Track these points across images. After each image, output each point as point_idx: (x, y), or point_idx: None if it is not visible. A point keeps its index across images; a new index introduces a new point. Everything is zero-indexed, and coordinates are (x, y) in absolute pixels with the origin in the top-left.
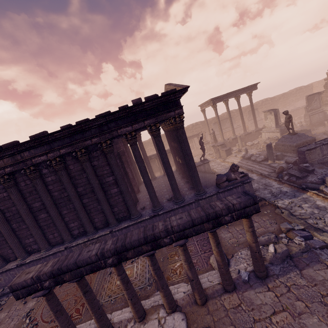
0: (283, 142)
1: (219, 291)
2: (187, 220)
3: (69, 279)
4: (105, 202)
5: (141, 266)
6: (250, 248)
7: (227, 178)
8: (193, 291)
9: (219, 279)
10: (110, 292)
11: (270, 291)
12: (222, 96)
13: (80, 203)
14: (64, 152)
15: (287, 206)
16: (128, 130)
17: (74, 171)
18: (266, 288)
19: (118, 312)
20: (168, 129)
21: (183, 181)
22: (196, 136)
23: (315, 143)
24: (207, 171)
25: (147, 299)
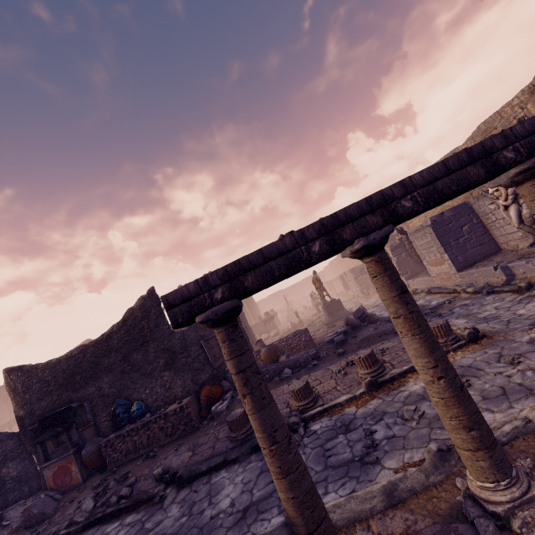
0: None
1: None
2: None
3: None
4: None
5: None
6: None
7: None
8: None
9: None
10: None
11: None
12: None
13: None
14: None
15: None
16: None
17: None
18: None
19: None
20: None
21: None
22: None
23: None
24: None
25: None
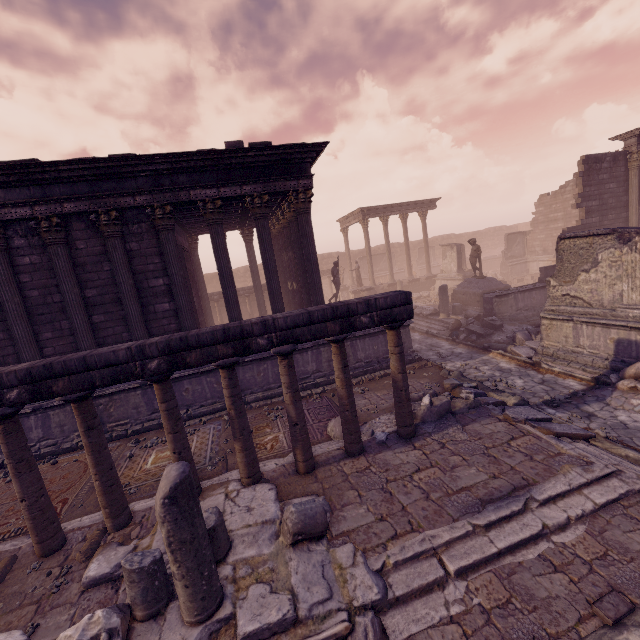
0: (465, 288)
1: (337, 457)
2: (301, 312)
3: (64, 391)
4: (140, 325)
5: (198, 443)
6: (395, 384)
7: None
8: (294, 446)
9: (339, 444)
10: (128, 480)
11: (416, 450)
12: (379, 208)
13: (87, 320)
14: (73, 210)
15: (459, 369)
16: (210, 196)
17: (85, 255)
18: (412, 447)
19: (143, 501)
20: (281, 228)
21: None
22: (327, 274)
23: (508, 290)
24: None
25: (206, 480)
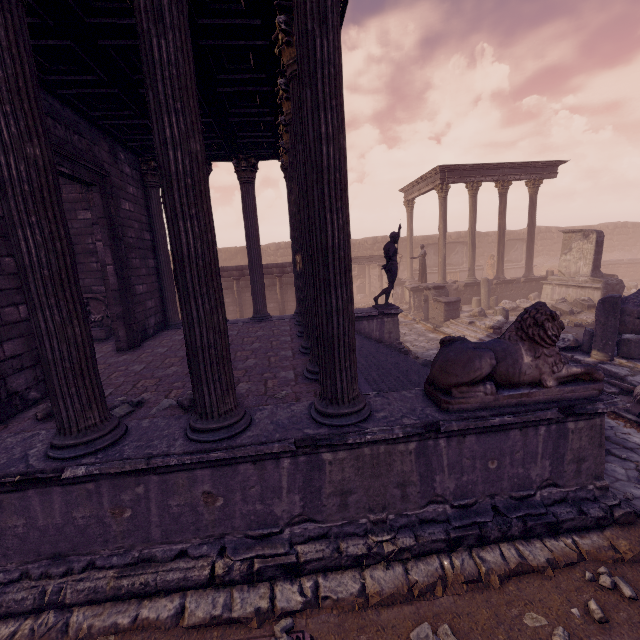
0: None
1: None
2: None
3: None
4: None
5: None
6: None
7: (497, 365)
8: None
9: None
10: None
11: None
12: (467, 168)
13: None
14: None
15: None
16: None
17: None
18: None
19: None
20: None
21: (297, 344)
22: (377, 261)
23: None
24: (386, 342)
25: None
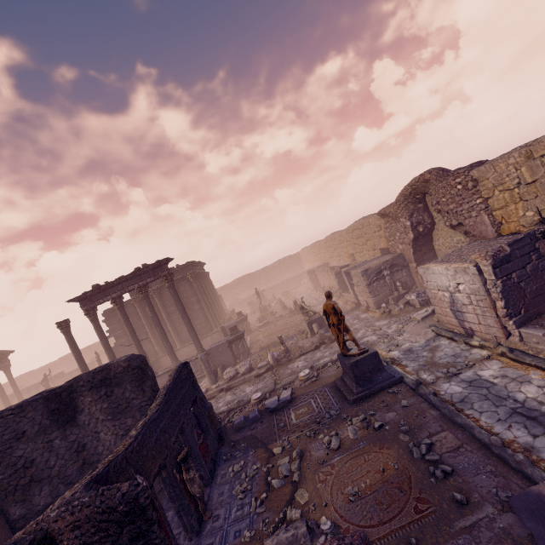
0: None
1: None
2: None
3: None
4: None
5: None
6: None
7: None
8: None
9: None
10: None
11: None
12: None
13: None
14: None
15: None
16: None
17: None
18: None
19: None
20: None
21: None
22: None
23: None
24: None
25: None
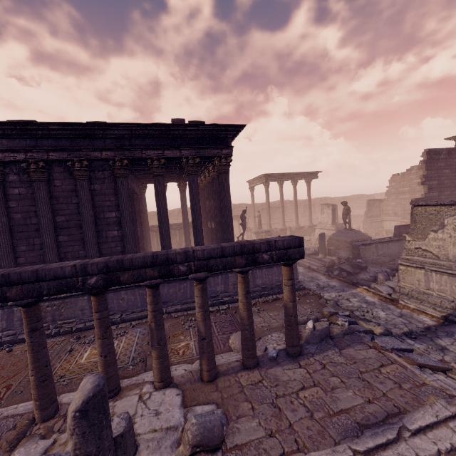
0: (337, 236)
1: (235, 368)
2: (216, 247)
3: (16, 297)
4: (94, 246)
5: (126, 344)
6: (286, 310)
7: None
8: (201, 357)
9: (238, 356)
10: (64, 372)
11: (301, 368)
12: (277, 175)
13: (54, 238)
14: (55, 158)
15: (334, 299)
16: (157, 155)
17: (60, 190)
18: (297, 365)
19: (71, 394)
20: (207, 183)
21: None
22: (237, 218)
23: (371, 240)
24: None
25: (126, 379)
